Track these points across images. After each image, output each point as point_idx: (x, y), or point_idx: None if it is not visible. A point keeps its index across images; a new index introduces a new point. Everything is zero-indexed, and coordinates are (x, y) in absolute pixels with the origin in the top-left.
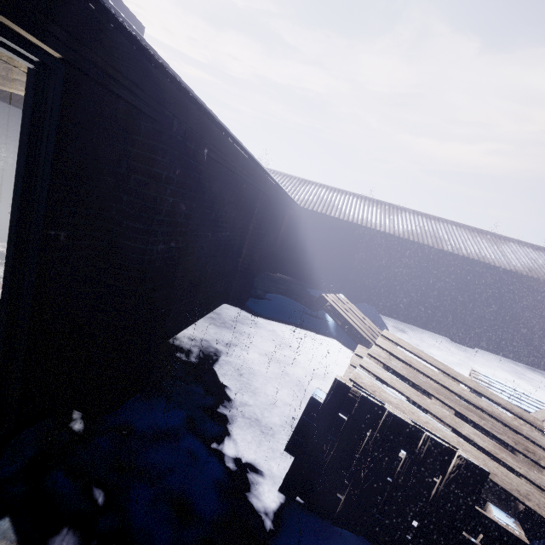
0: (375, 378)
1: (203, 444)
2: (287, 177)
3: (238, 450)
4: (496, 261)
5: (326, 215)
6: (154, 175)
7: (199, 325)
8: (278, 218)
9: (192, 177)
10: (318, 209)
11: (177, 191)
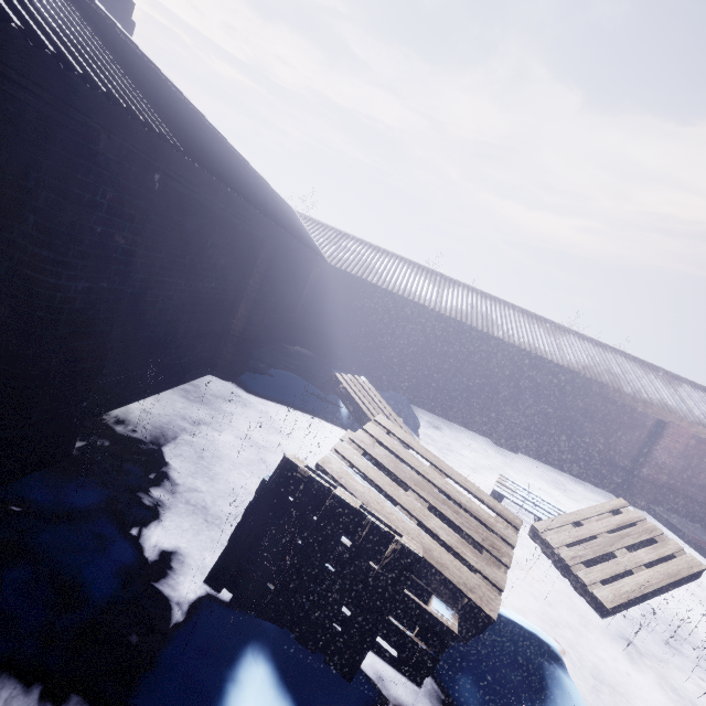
0: (349, 465)
1: (120, 527)
2: (321, 226)
3: (167, 537)
4: (549, 354)
5: (362, 280)
6: (72, 196)
7: (165, 397)
8: (299, 276)
9: (135, 205)
10: (352, 271)
11: (109, 219)
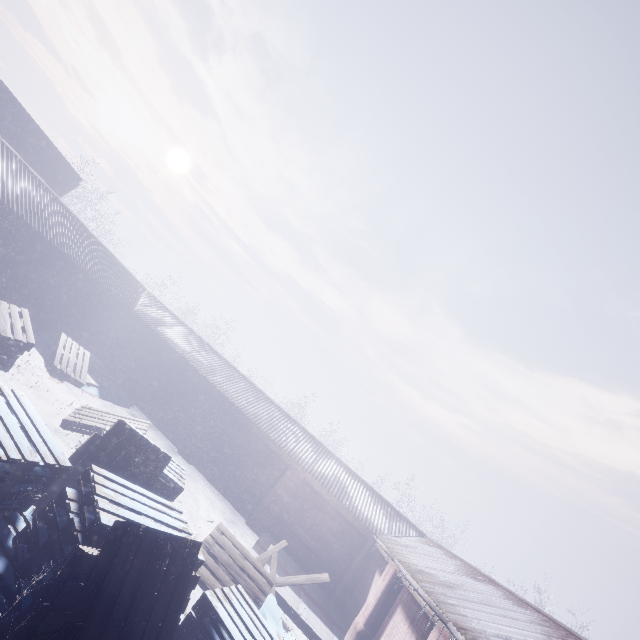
0: None
1: None
2: (157, 301)
3: None
4: (234, 399)
5: (147, 324)
6: None
7: None
8: (106, 306)
9: None
10: (146, 319)
11: None
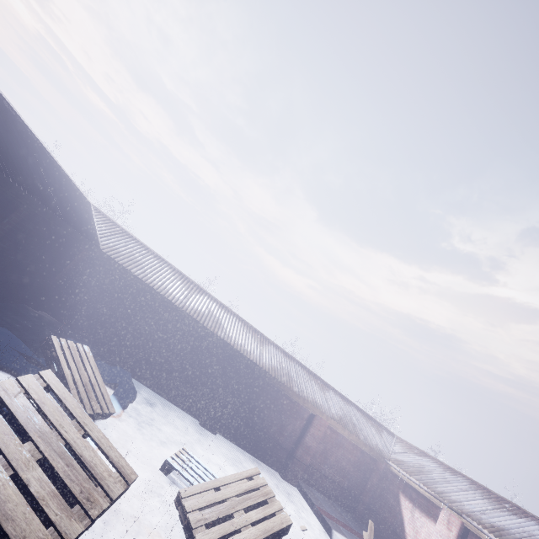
0: None
1: None
2: (111, 222)
3: None
4: (252, 355)
5: (126, 269)
6: None
7: None
8: (65, 250)
9: None
10: (120, 261)
11: None
